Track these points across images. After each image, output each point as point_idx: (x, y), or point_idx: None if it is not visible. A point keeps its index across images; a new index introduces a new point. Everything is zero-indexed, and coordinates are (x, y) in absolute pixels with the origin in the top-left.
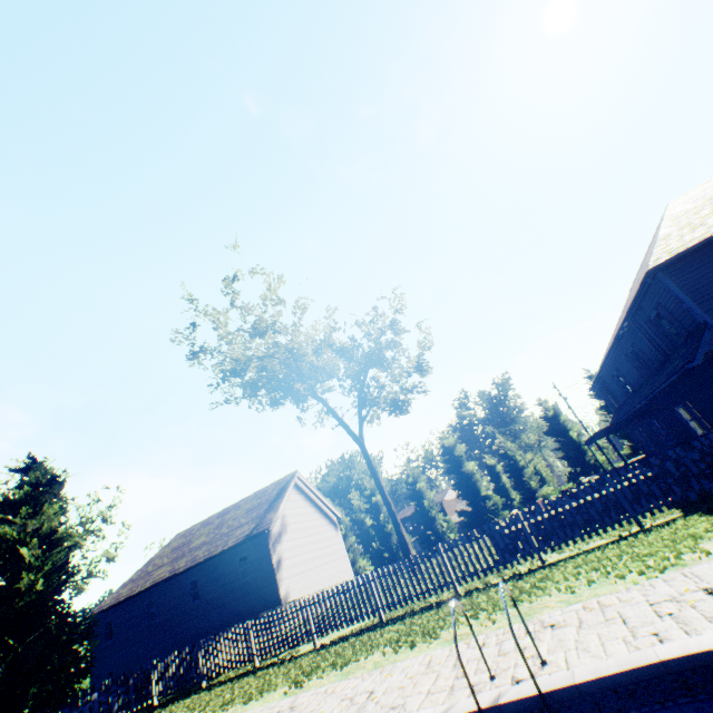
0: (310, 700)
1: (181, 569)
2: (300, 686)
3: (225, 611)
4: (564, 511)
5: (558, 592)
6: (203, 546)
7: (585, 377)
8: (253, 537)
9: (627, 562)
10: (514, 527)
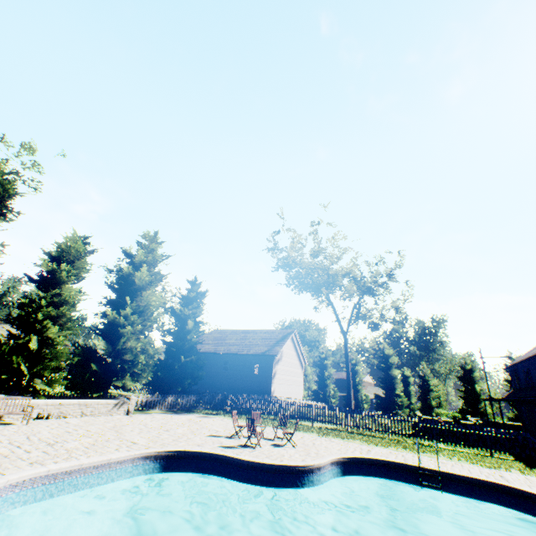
0: (338, 442)
1: (221, 352)
2: (325, 436)
3: (239, 383)
4: (456, 431)
5: (443, 456)
6: (234, 345)
7: (506, 356)
8: (266, 355)
9: (477, 461)
10: (428, 425)
